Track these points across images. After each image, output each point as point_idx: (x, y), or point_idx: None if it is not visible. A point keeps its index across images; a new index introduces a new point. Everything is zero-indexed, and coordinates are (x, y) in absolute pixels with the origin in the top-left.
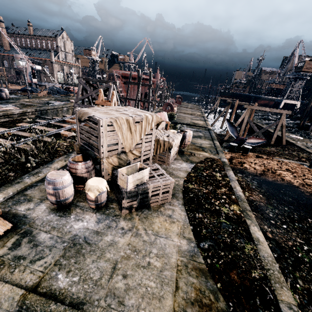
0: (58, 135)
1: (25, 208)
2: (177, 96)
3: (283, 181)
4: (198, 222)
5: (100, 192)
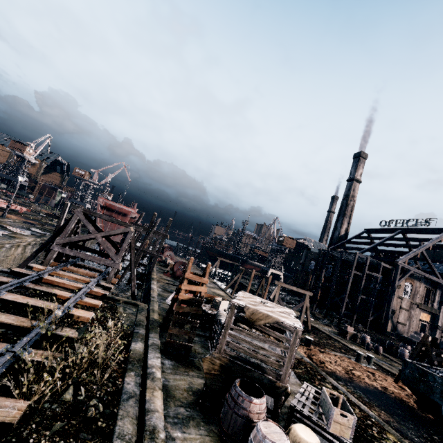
0: (65, 317)
1: None
2: (165, 245)
3: (370, 385)
4: None
5: None
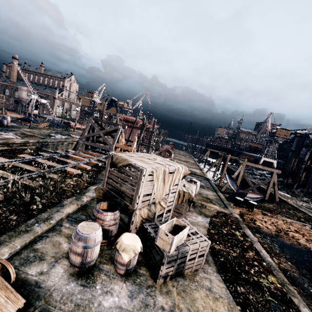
0: (63, 171)
1: (37, 272)
2: (170, 142)
3: (300, 245)
4: (244, 300)
5: (135, 254)
